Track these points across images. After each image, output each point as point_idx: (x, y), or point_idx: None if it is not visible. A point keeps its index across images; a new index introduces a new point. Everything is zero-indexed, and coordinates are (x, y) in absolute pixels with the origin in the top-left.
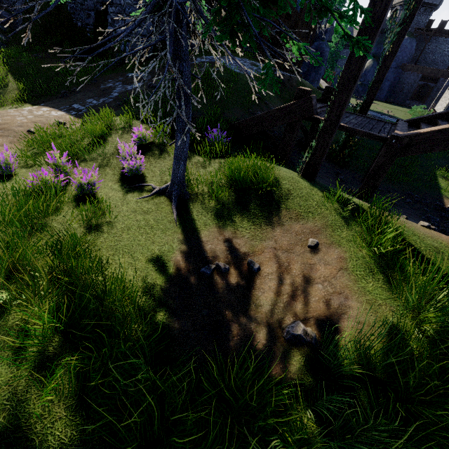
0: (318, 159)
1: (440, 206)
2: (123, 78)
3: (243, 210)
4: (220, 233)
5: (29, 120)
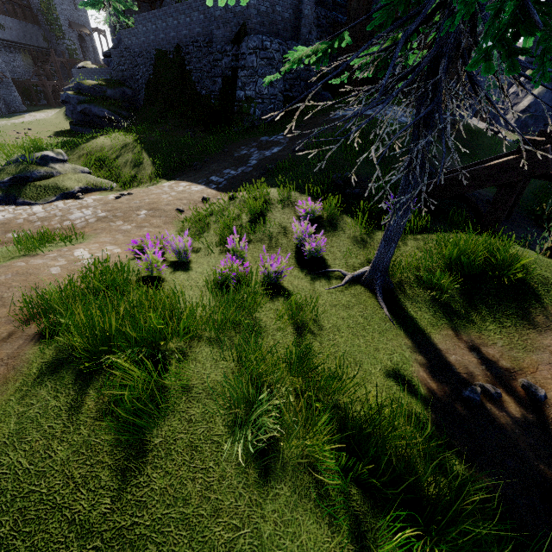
0: None
1: None
2: (257, 144)
3: (479, 306)
4: (458, 338)
5: (174, 197)
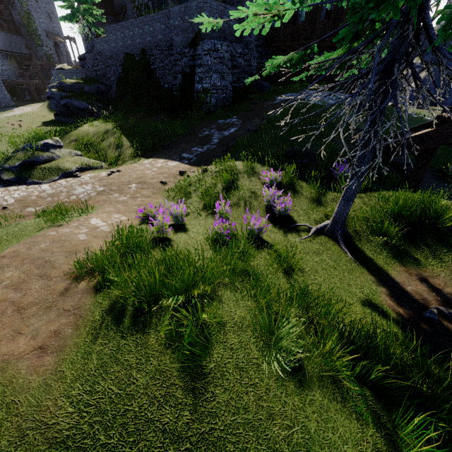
0: None
1: None
2: (216, 126)
3: (421, 247)
4: (410, 273)
5: (156, 172)
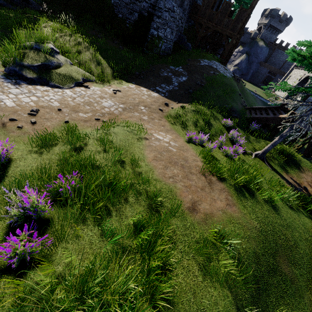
0: (303, 145)
1: (311, 158)
2: (170, 70)
3: (288, 166)
4: (287, 175)
5: (150, 99)
